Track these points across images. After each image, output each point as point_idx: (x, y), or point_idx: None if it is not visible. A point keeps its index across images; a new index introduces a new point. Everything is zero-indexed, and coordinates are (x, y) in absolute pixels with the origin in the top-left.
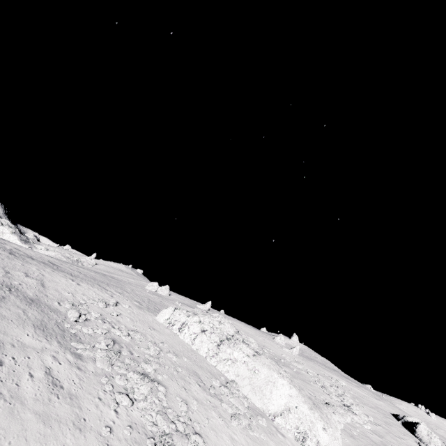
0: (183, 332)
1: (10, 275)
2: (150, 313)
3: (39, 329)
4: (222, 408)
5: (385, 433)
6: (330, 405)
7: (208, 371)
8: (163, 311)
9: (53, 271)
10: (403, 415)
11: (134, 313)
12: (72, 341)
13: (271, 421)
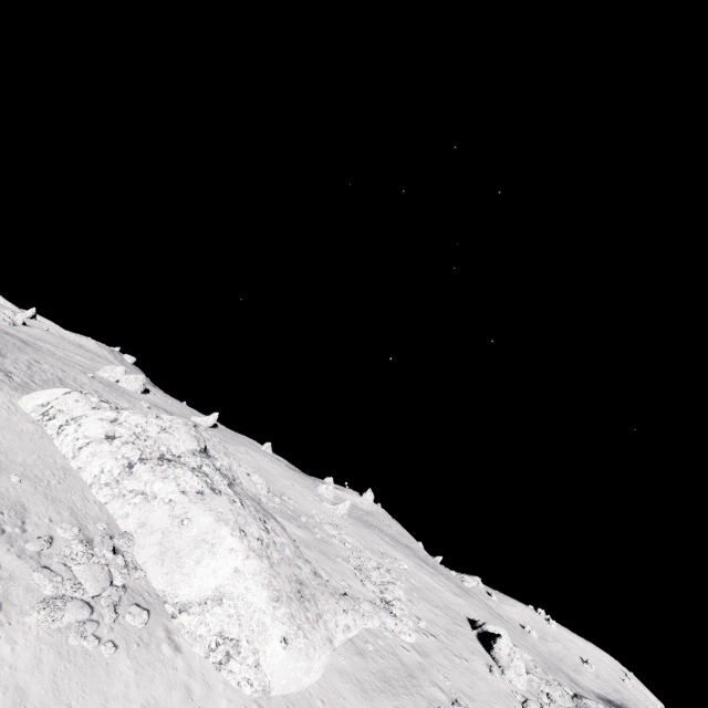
0: (64, 434)
1: None
2: (14, 392)
3: None
4: (31, 582)
5: (437, 648)
6: (348, 598)
7: (69, 508)
8: (40, 391)
9: None
10: (483, 622)
11: None
12: None
13: (168, 618)
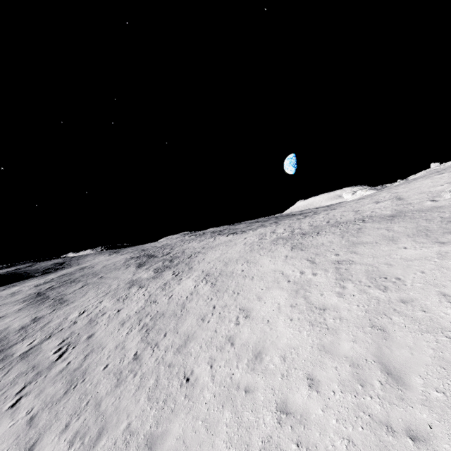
0: None
1: (359, 212)
2: None
3: (418, 236)
4: None
5: None
6: None
7: None
8: None
9: (408, 184)
10: None
11: None
12: None
13: None
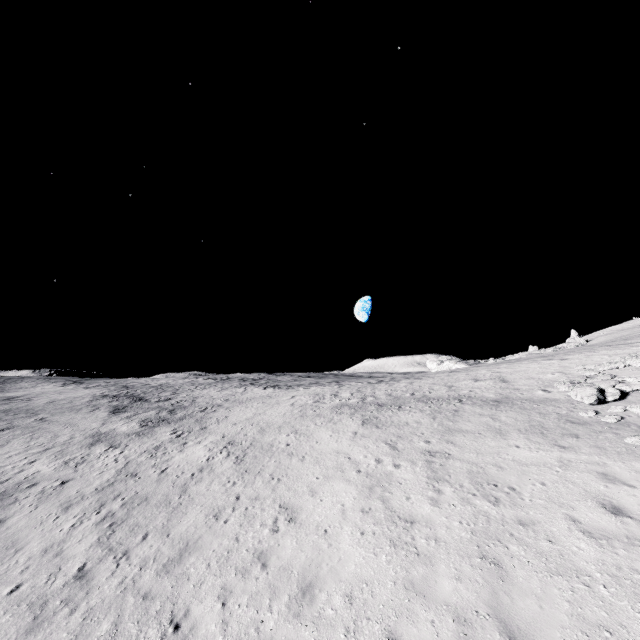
0: None
1: (454, 388)
2: None
3: (532, 434)
4: None
5: None
6: None
7: None
8: None
9: (511, 364)
10: None
11: None
12: (623, 436)
13: None
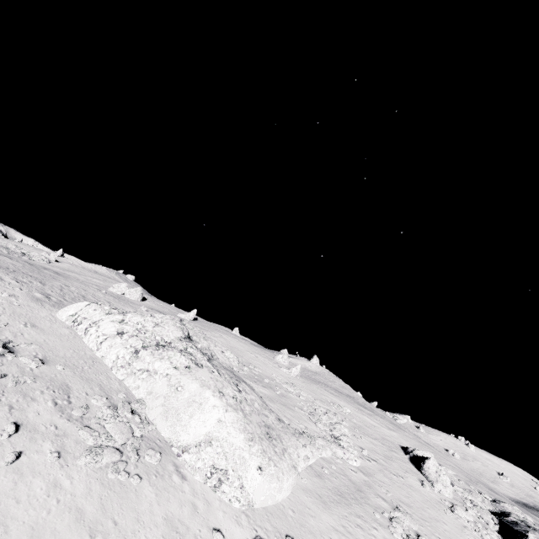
0: (89, 334)
1: None
2: (53, 308)
3: None
4: (79, 437)
5: (378, 470)
6: (306, 436)
7: (98, 385)
8: (69, 306)
9: None
10: (413, 448)
11: (11, 304)
12: None
13: (175, 456)
